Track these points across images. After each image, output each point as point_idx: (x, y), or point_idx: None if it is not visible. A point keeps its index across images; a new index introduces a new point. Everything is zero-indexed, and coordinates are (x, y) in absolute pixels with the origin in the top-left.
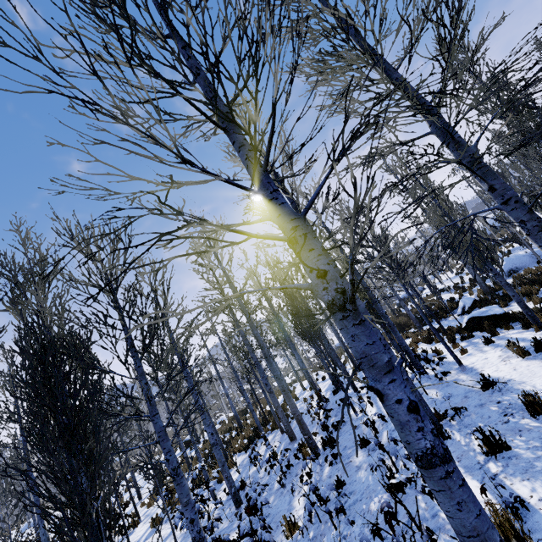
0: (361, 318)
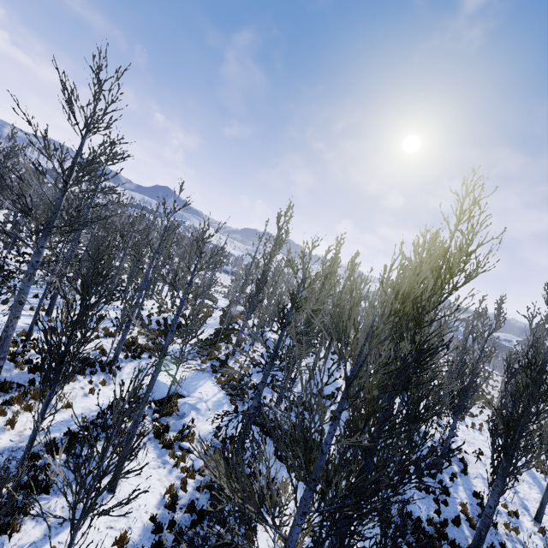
0: None
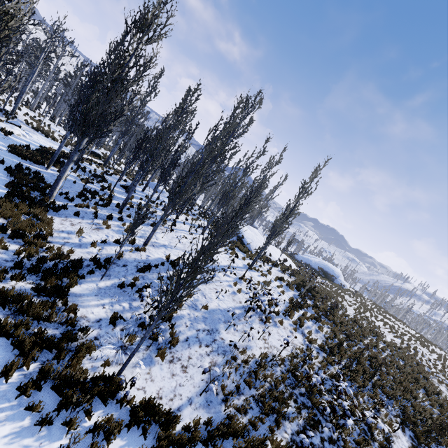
0: None
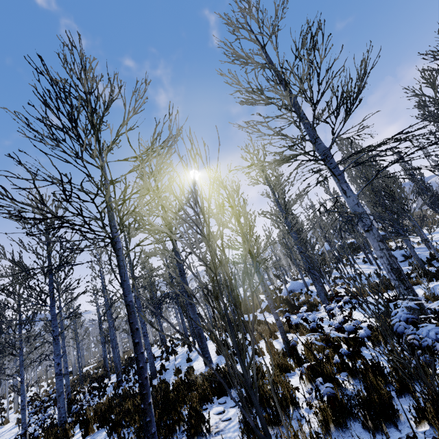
0: (56, 343)
